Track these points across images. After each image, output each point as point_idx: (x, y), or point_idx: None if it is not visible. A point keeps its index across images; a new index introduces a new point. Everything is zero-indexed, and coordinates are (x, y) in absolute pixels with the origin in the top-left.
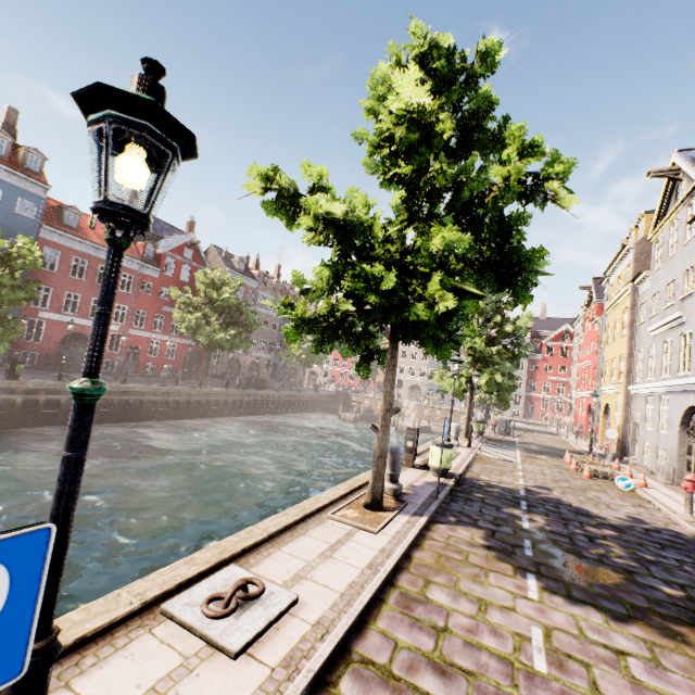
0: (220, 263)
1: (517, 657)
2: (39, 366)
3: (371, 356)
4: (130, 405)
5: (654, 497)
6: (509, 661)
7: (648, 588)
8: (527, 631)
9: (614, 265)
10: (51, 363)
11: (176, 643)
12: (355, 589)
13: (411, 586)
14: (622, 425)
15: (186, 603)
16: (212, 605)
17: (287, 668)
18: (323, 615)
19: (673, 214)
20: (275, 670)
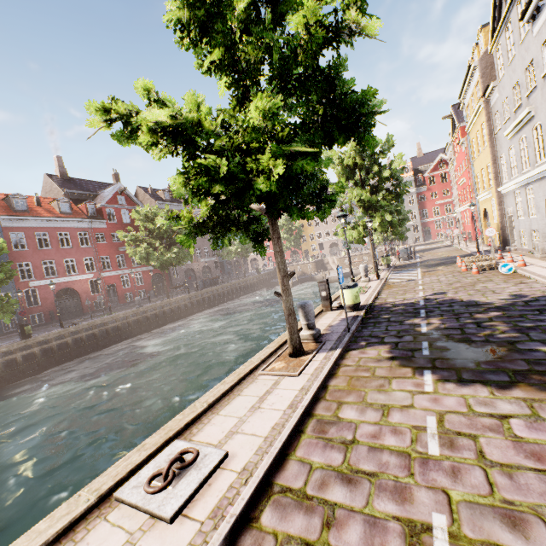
0: (150, 199)
1: (414, 448)
2: (47, 322)
3: (261, 237)
4: (121, 328)
5: (532, 273)
6: (407, 454)
7: (528, 352)
8: (423, 422)
9: (465, 87)
10: (54, 317)
11: (125, 523)
12: (277, 430)
13: (326, 412)
14: (500, 222)
15: (133, 486)
16: (155, 481)
17: (214, 518)
18: (248, 461)
19: (506, 18)
20: (204, 523)
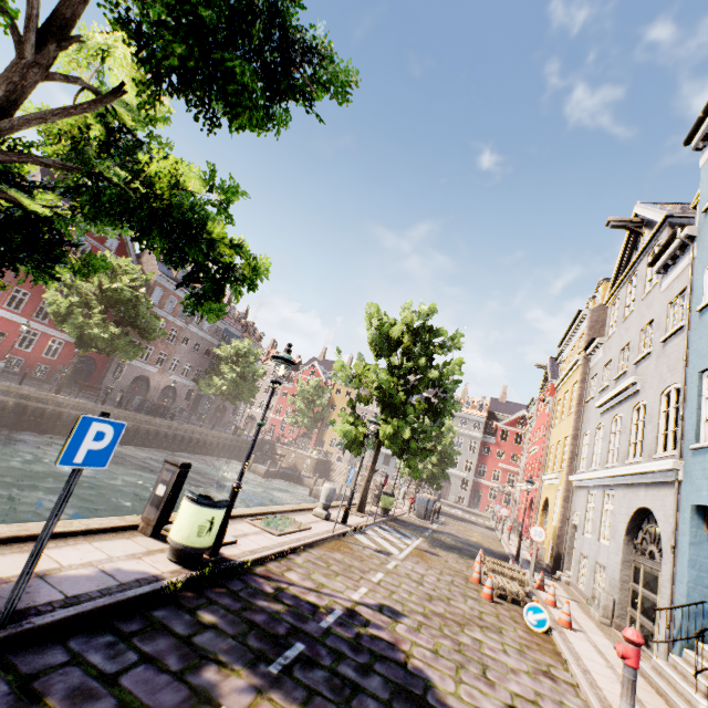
0: (155, 266)
1: None
2: None
3: None
4: None
5: (576, 654)
6: None
7: None
8: None
9: (568, 336)
10: None
11: None
12: None
13: None
14: (559, 526)
15: None
16: None
17: None
18: None
19: (632, 268)
20: None
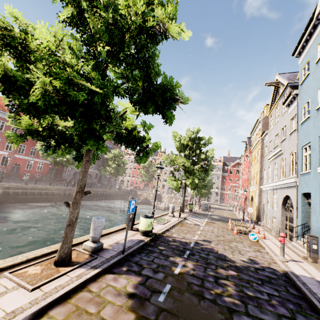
0: None
1: None
2: None
3: (82, 157)
4: (0, 194)
5: (267, 245)
6: None
7: None
8: None
9: (254, 129)
10: None
11: None
12: None
13: None
14: (258, 205)
15: None
16: None
17: None
18: None
19: (277, 102)
20: None
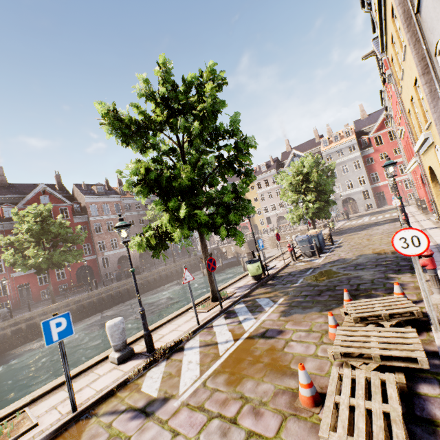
0: (81, 195)
1: None
2: None
3: None
4: None
5: None
6: None
7: None
8: None
9: None
10: None
11: None
12: None
13: None
14: None
15: None
16: None
17: None
18: None
19: None
20: None
